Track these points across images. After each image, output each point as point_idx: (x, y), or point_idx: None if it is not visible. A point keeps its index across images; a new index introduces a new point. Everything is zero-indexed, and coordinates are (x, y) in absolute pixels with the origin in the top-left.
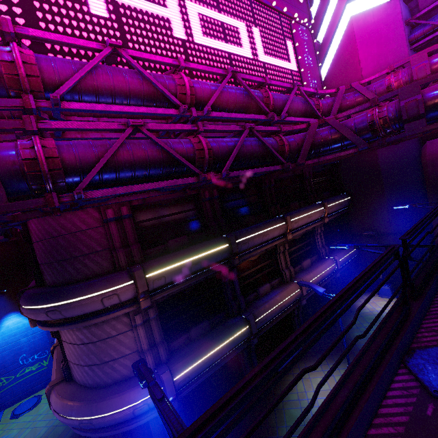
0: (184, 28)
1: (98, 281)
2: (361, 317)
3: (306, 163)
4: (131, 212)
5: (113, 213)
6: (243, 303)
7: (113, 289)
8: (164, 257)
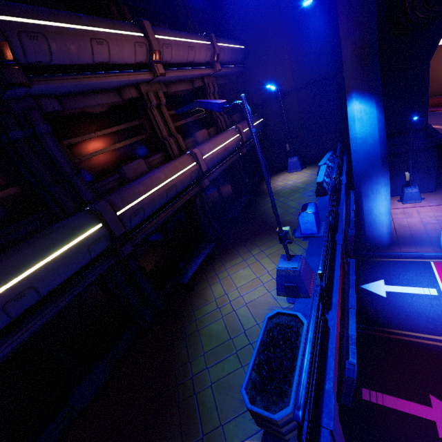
0: None
1: None
2: (275, 195)
3: None
4: None
5: None
6: (85, 188)
7: None
8: None
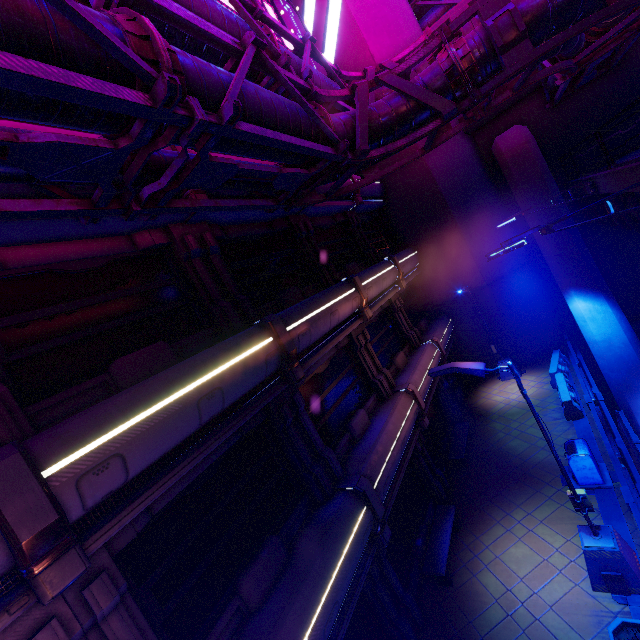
0: None
1: None
2: (500, 418)
3: (369, 156)
4: None
5: None
6: (336, 462)
7: None
8: (106, 400)
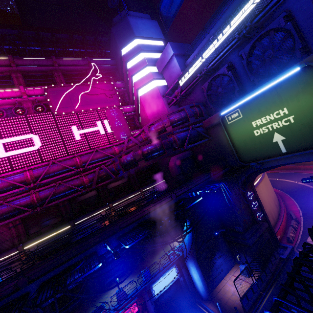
0: (38, 144)
1: (4, 253)
2: (165, 250)
3: (98, 186)
4: (23, 220)
5: (12, 224)
6: None
7: (9, 256)
8: (35, 238)
